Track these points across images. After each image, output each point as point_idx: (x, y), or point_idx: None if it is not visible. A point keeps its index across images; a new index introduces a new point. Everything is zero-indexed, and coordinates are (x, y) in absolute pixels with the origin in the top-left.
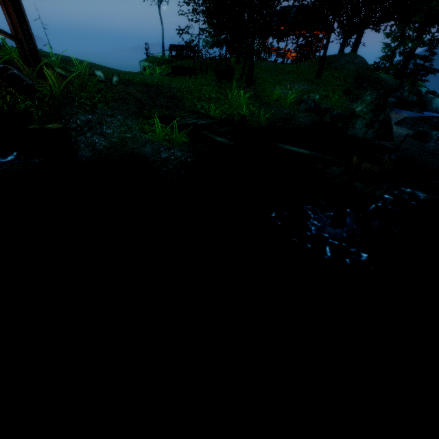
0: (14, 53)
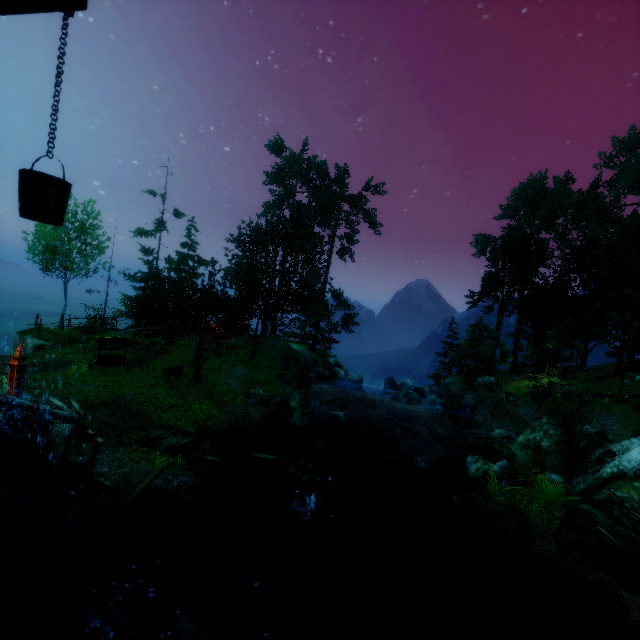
0: None
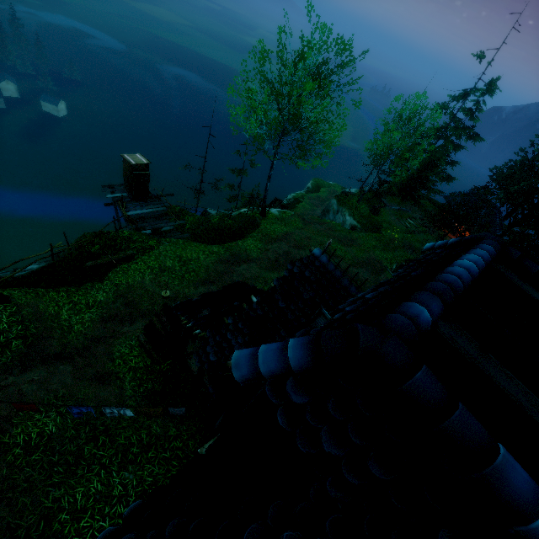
0: None
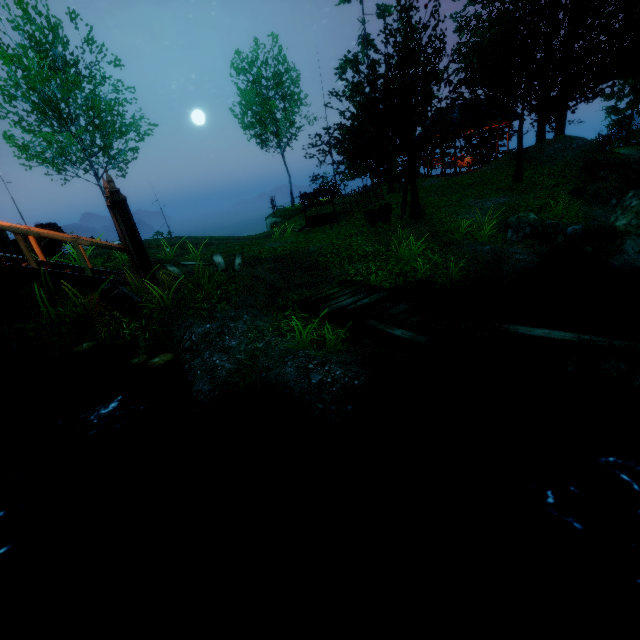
0: (124, 259)
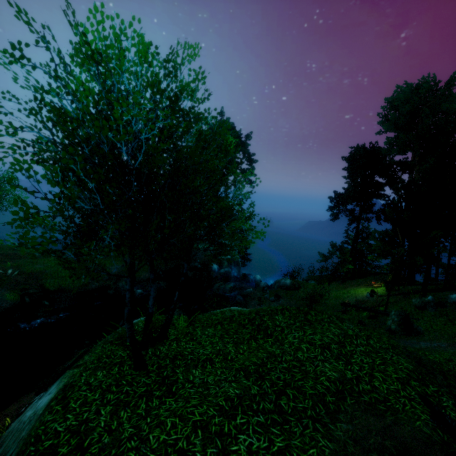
0: None
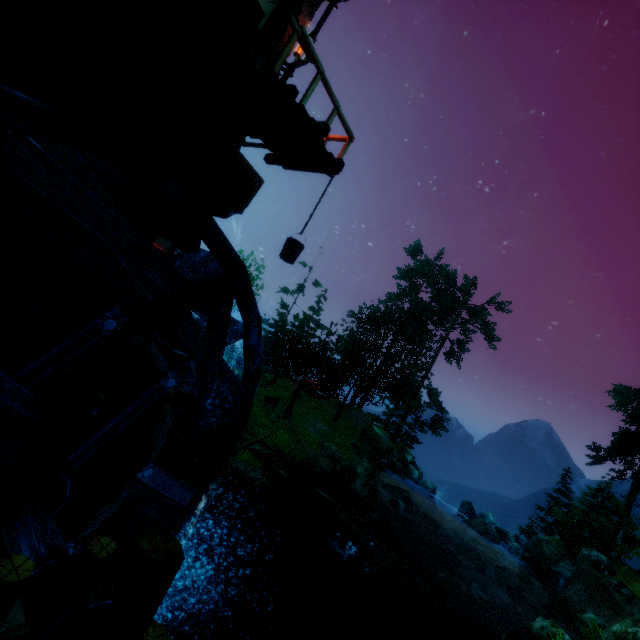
0: None
